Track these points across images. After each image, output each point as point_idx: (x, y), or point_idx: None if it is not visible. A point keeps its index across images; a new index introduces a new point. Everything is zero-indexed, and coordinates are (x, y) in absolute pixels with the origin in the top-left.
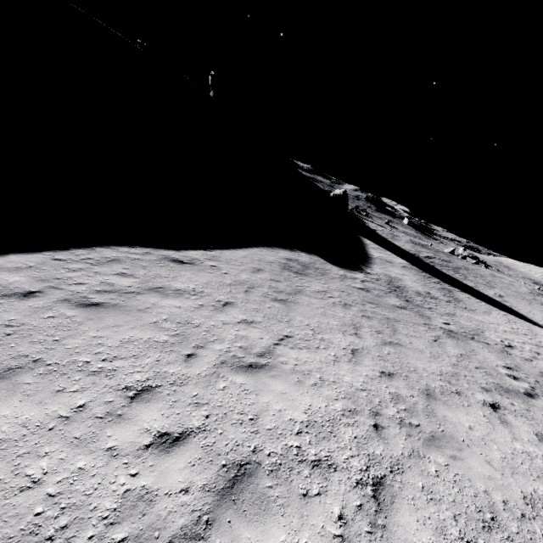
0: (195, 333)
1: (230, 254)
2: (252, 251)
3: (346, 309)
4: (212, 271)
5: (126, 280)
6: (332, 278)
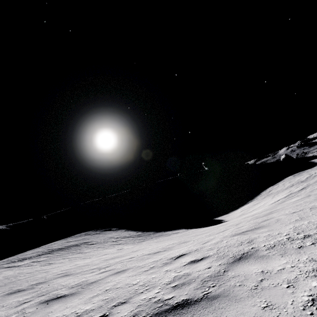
0: (292, 181)
1: (281, 181)
2: (284, 179)
3: (313, 170)
4: (283, 182)
5: (276, 187)
6: (307, 171)
